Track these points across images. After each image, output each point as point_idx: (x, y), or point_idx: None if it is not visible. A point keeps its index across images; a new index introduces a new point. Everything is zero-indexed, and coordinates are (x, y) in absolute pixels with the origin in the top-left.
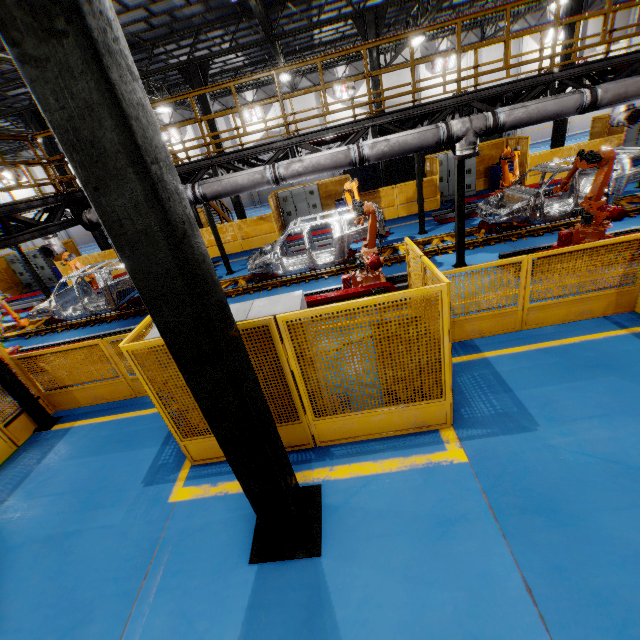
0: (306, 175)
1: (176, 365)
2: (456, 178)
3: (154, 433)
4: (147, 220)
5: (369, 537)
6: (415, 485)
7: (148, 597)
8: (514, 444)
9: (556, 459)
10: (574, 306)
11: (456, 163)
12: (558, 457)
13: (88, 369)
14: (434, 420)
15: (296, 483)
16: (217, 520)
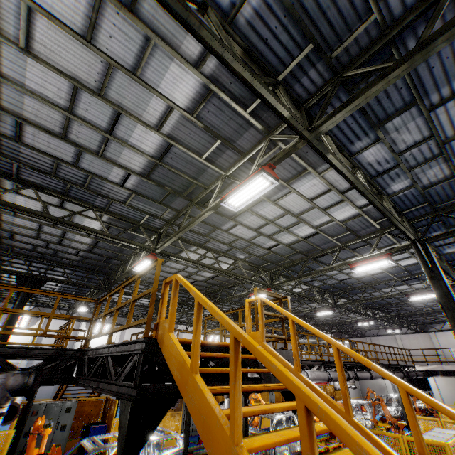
0: (316, 380)
1: None
2: None
3: None
4: None
5: None
6: None
7: None
8: None
9: None
10: None
11: None
12: None
13: None
14: None
15: None
16: None
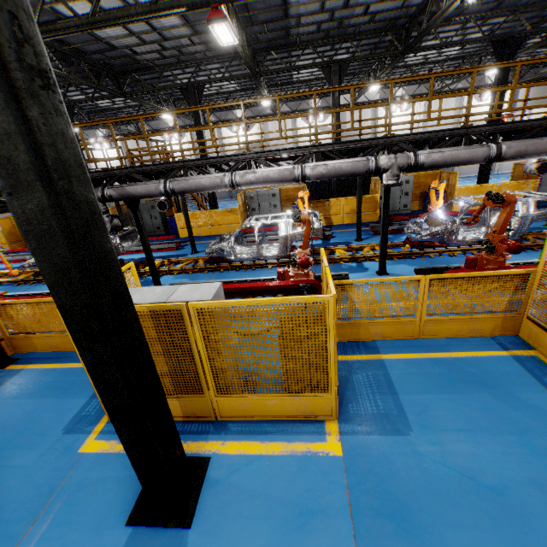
0: (257, 184)
1: (72, 339)
2: (383, 201)
3: (88, 385)
4: (51, 222)
5: (236, 516)
6: (290, 471)
7: (30, 542)
8: (386, 445)
9: (419, 466)
10: (466, 324)
11: (383, 189)
12: (421, 464)
13: (48, 321)
14: (321, 411)
15: (182, 454)
16: (112, 476)
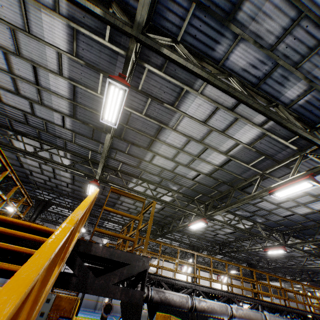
0: (244, 318)
1: None
2: None
3: None
4: None
5: None
6: None
7: None
8: None
9: None
10: None
11: None
12: None
13: None
14: None
15: None
16: None
